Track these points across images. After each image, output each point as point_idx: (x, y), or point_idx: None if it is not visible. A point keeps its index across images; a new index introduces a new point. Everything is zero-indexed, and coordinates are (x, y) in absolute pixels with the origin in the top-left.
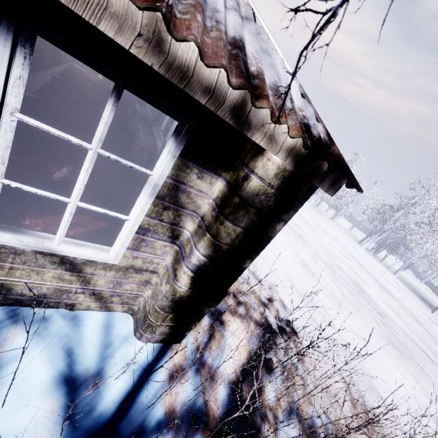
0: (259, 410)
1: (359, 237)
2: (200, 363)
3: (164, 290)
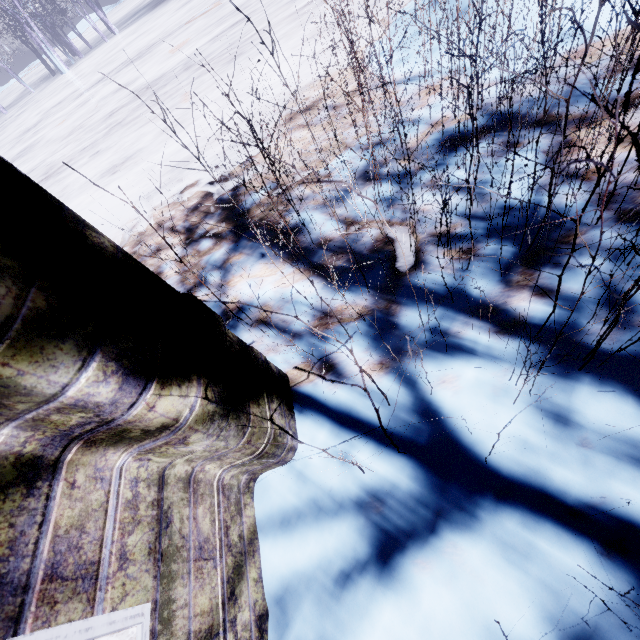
0: (353, 242)
1: (42, 73)
2: (311, 335)
3: (204, 443)
